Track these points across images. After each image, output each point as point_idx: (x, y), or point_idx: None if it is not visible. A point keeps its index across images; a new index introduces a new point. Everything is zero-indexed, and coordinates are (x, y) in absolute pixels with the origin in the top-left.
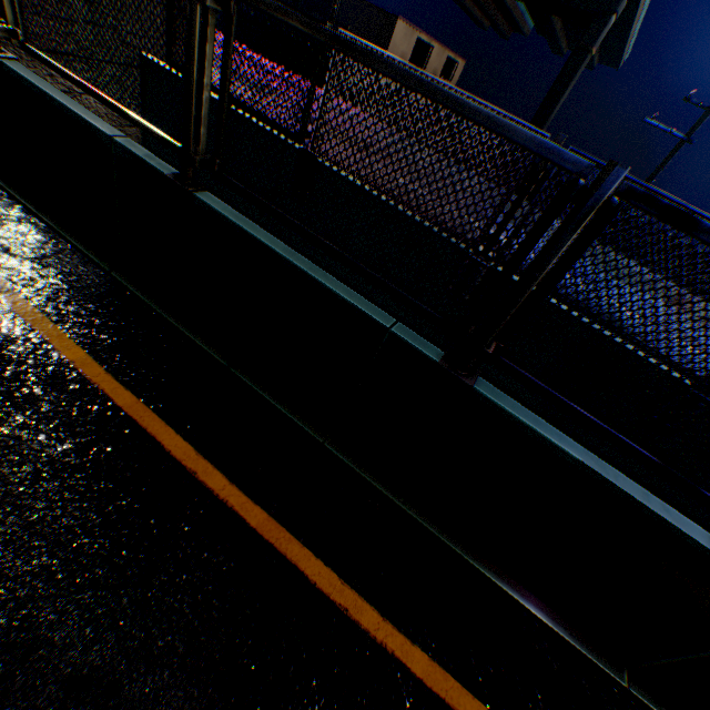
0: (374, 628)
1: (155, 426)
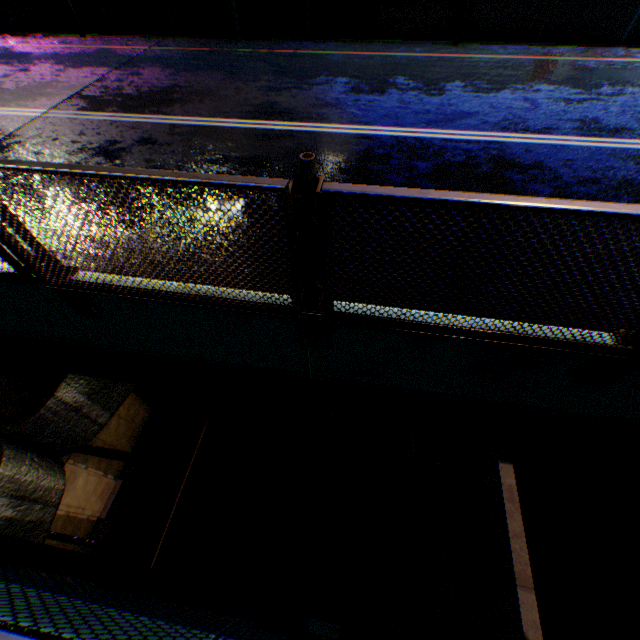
0: None
1: None
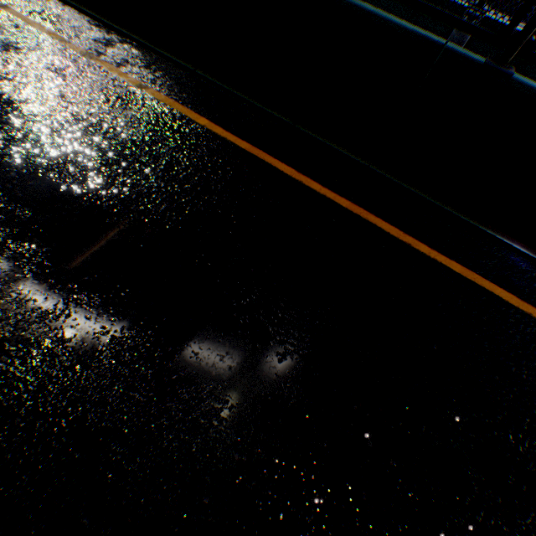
0: (427, 253)
1: (268, 160)
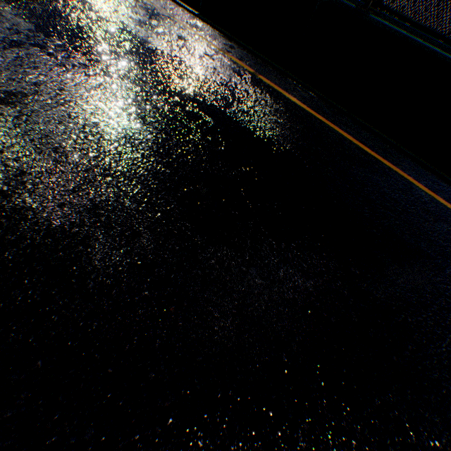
0: (444, 204)
1: (335, 129)
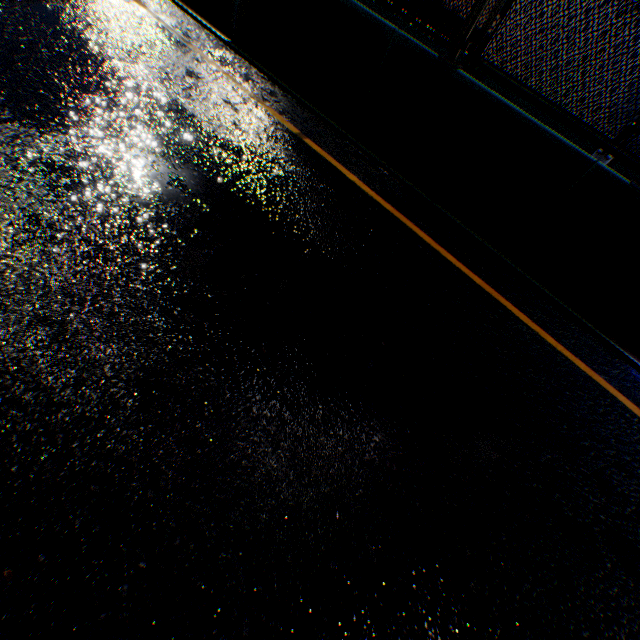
0: (553, 345)
1: (408, 225)
